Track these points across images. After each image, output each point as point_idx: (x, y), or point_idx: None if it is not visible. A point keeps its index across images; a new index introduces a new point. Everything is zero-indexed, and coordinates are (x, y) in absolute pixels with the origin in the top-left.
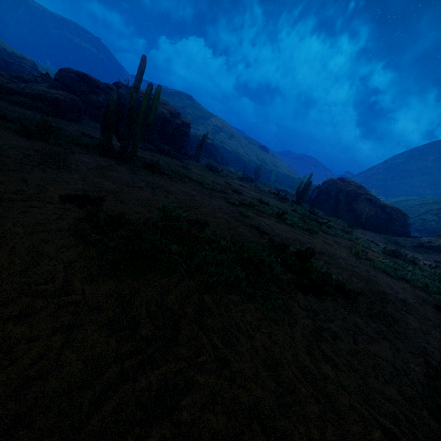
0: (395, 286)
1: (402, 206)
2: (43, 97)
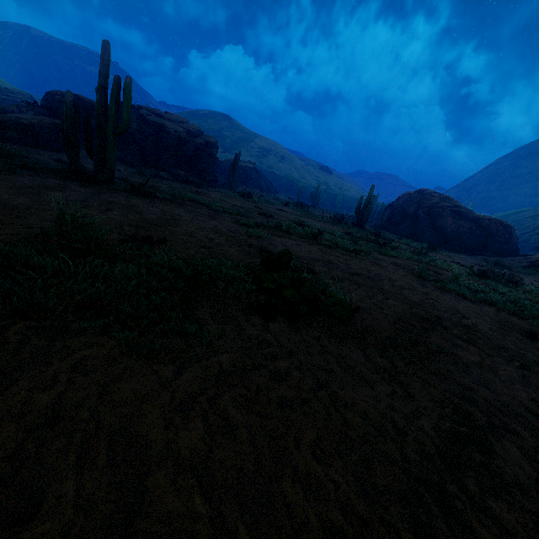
0: (465, 311)
1: (510, 220)
2: (14, 124)
